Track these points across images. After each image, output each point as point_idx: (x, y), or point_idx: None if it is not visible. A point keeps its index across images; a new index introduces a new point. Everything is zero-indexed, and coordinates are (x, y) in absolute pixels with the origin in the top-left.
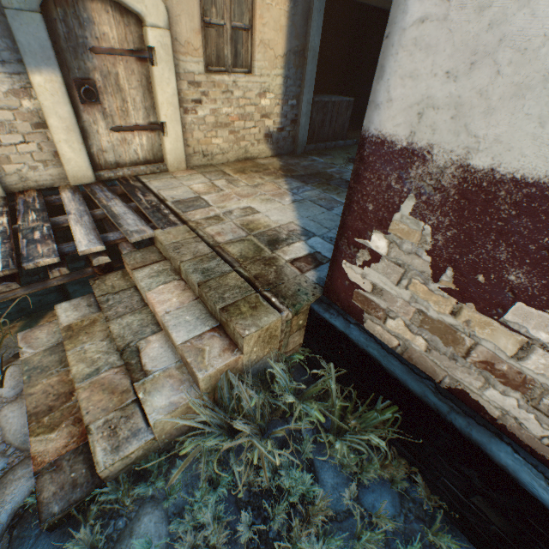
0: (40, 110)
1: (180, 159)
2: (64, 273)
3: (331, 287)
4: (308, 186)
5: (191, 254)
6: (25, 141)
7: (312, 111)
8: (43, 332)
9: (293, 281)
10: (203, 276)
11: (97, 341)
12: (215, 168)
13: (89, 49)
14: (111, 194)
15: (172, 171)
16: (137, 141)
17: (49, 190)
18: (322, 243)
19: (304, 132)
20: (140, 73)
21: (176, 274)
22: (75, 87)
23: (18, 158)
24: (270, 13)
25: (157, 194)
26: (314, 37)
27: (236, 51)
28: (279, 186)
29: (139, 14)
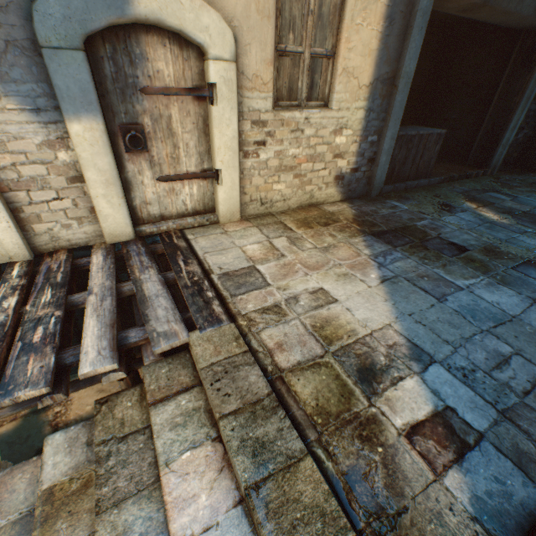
0: (78, 162)
1: (234, 209)
2: (59, 398)
3: None
4: (397, 251)
5: (238, 395)
6: (58, 197)
7: (394, 147)
8: (24, 477)
9: (425, 504)
10: (255, 465)
11: None
12: (274, 218)
13: (139, 89)
14: (148, 259)
15: (224, 223)
16: (187, 190)
17: (81, 250)
18: (452, 382)
19: (383, 172)
20: (196, 114)
21: (211, 424)
22: (119, 134)
23: (50, 216)
24: (359, 35)
25: (202, 260)
26: (410, 60)
27: (312, 83)
28: (357, 250)
29: (201, 45)
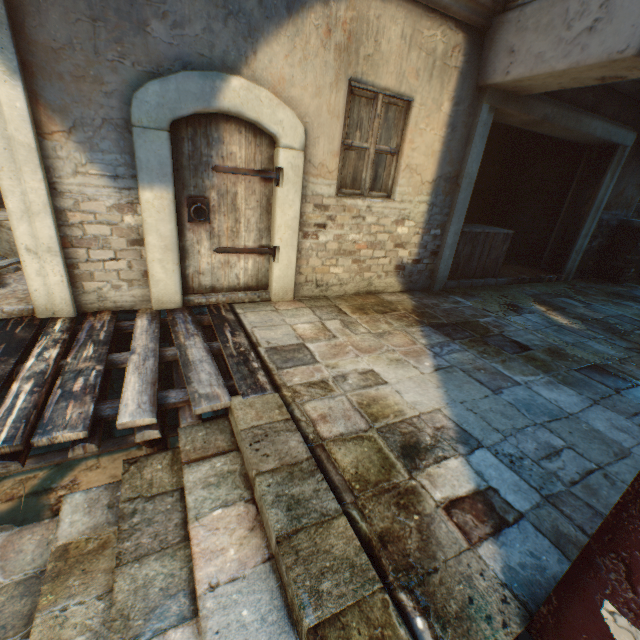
0: (142, 226)
1: (288, 287)
2: (90, 450)
3: (555, 632)
4: (455, 343)
5: (276, 456)
6: (115, 258)
7: (458, 243)
8: (33, 538)
9: (456, 568)
10: (288, 517)
11: (91, 597)
12: (328, 302)
13: (211, 167)
14: (194, 327)
15: (275, 301)
16: (242, 264)
17: (126, 313)
18: (497, 466)
19: (446, 266)
20: (261, 193)
21: (246, 486)
22: (186, 205)
23: (102, 275)
24: (422, 137)
25: (249, 333)
26: (472, 163)
27: (375, 175)
28: (413, 338)
29: (274, 135)
